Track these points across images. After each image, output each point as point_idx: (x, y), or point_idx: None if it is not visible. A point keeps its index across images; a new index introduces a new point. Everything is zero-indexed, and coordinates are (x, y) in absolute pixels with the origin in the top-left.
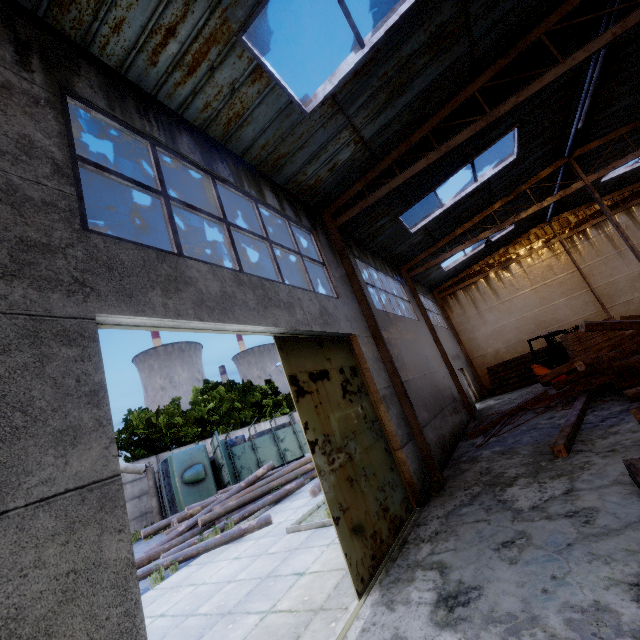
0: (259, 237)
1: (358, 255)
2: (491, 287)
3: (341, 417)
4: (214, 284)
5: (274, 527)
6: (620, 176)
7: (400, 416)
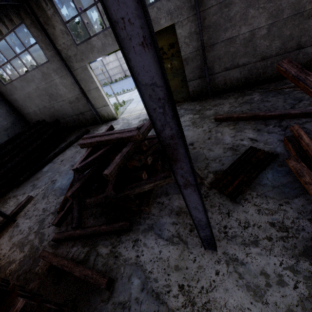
0: None
1: None
2: None
3: None
4: (99, 43)
5: None
6: None
7: (198, 67)
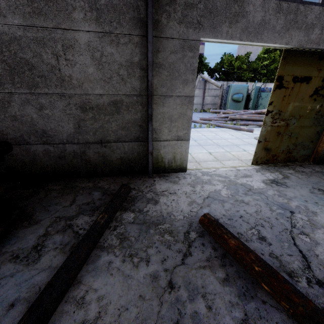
0: None
1: None
2: None
3: (298, 106)
4: (259, 15)
5: (252, 134)
6: None
7: None
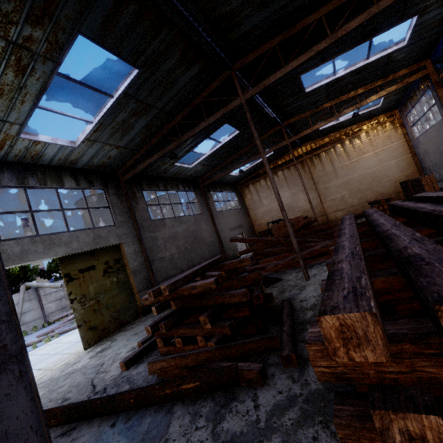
0: (55, 210)
1: (148, 188)
2: (267, 184)
3: (98, 285)
4: (17, 248)
5: None
6: (332, 126)
7: (145, 278)
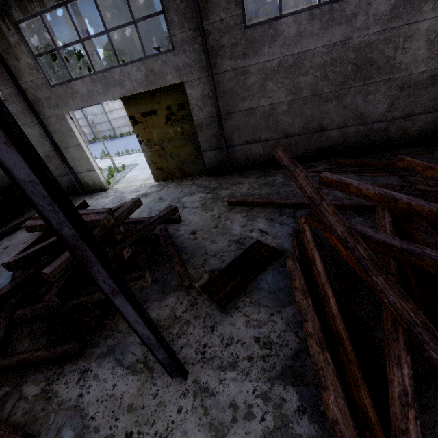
0: (100, 35)
1: None
2: None
3: (161, 133)
4: (84, 88)
5: None
6: None
7: (214, 136)
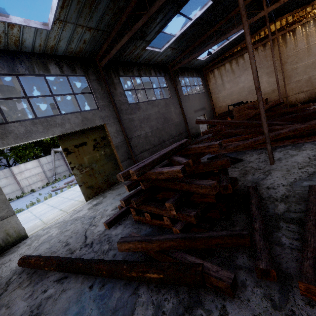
0: (46, 96)
1: (123, 74)
2: (232, 68)
3: (90, 157)
4: (22, 129)
5: None
6: None
7: (125, 151)
